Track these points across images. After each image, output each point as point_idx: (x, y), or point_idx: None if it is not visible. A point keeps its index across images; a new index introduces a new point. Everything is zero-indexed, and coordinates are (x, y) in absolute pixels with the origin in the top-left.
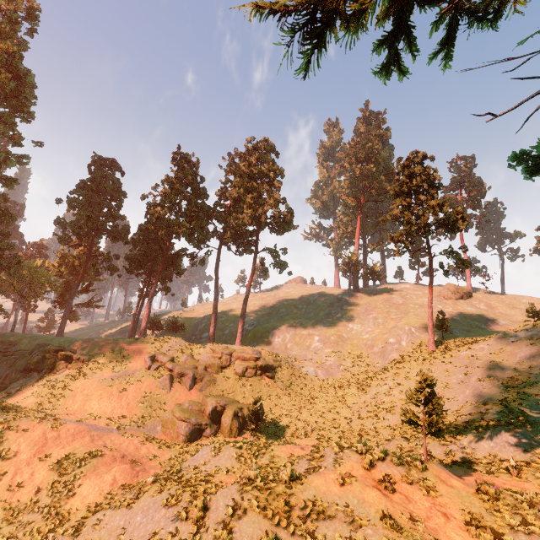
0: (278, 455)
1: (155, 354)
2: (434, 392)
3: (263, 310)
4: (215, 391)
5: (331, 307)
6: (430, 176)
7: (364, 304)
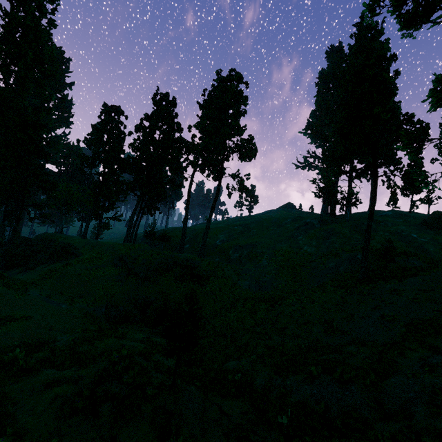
0: (99, 347)
1: (122, 256)
2: (200, 317)
3: (239, 229)
4: (156, 289)
5: (296, 230)
6: (378, 79)
7: (329, 228)
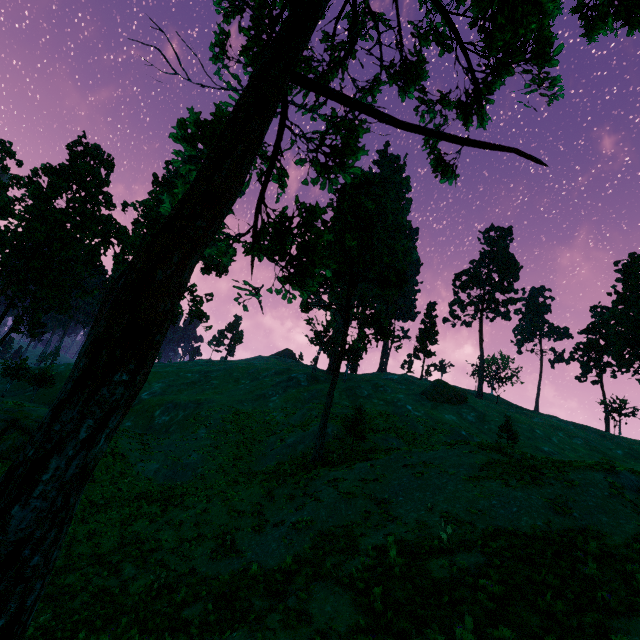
0: None
1: None
2: None
3: (192, 378)
4: None
5: (273, 387)
6: (356, 201)
7: (316, 389)
